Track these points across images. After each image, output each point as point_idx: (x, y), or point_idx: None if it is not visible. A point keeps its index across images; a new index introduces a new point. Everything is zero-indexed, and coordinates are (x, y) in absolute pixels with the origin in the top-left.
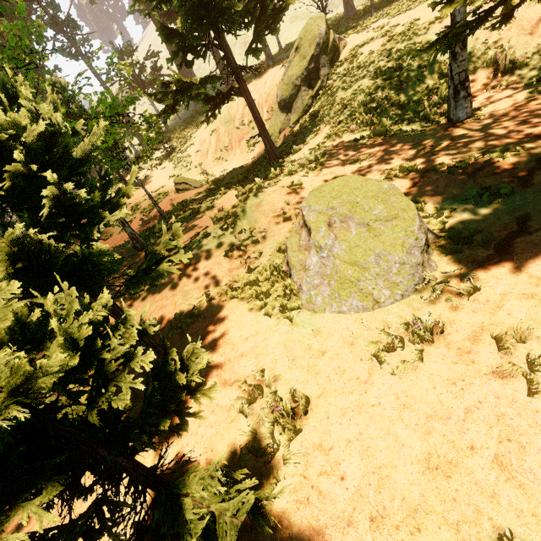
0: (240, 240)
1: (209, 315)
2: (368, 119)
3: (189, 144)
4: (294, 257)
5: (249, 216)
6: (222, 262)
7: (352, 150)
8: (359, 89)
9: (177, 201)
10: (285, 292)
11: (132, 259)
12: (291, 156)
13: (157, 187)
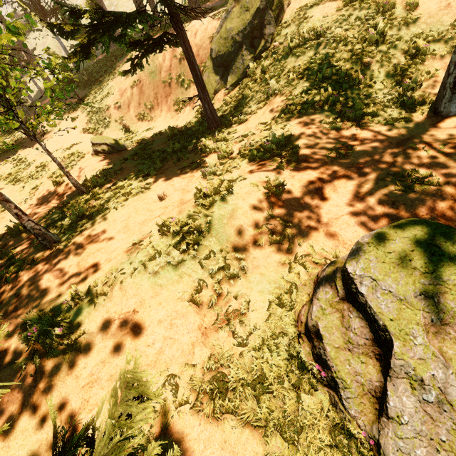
0: (209, 270)
1: (187, 454)
2: (334, 96)
3: (106, 92)
4: (342, 362)
5: (219, 232)
6: (188, 312)
7: (325, 136)
8: (317, 57)
9: (96, 167)
10: (333, 432)
11: (37, 266)
12: (235, 126)
13: (69, 142)
